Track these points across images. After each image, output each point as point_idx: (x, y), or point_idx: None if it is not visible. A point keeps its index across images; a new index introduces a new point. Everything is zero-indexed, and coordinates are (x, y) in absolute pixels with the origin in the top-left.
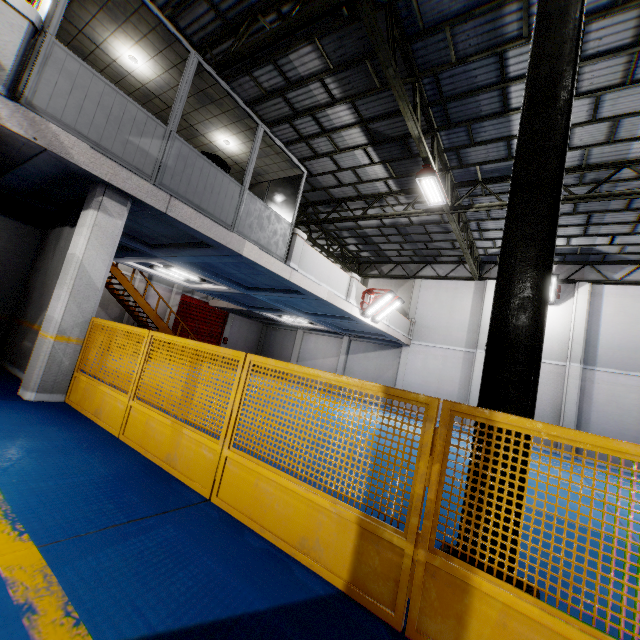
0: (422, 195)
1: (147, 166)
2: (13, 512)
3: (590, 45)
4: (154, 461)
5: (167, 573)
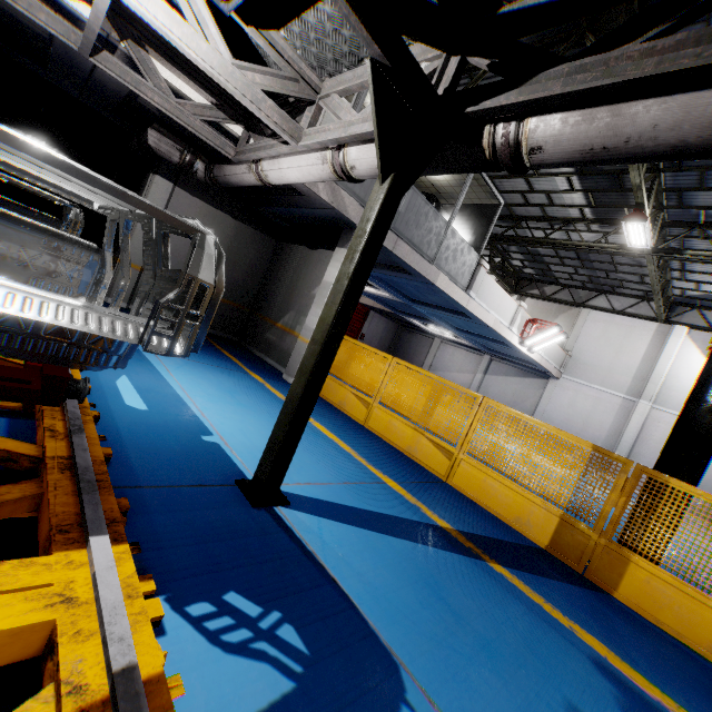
0: (621, 228)
1: None
2: (368, 462)
3: None
4: (397, 448)
5: (457, 512)
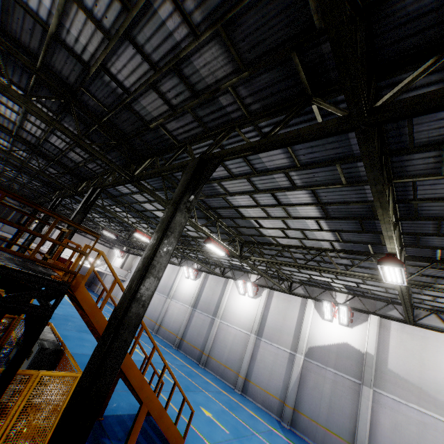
0: None
1: (0, 227)
2: None
3: None
4: None
5: None
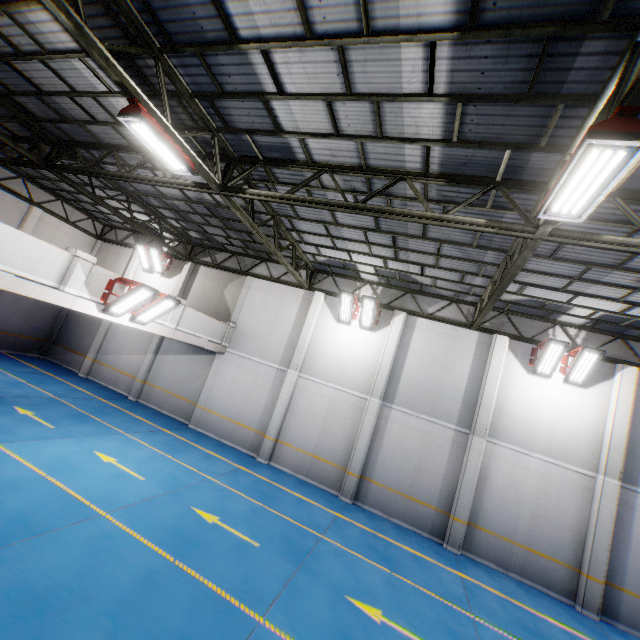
0: None
1: None
2: None
3: None
4: None
5: None
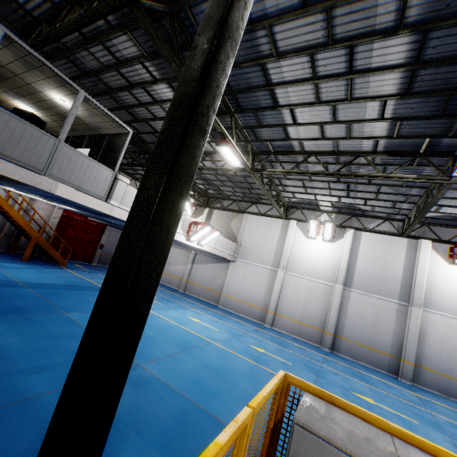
0: None
1: None
2: None
3: (320, 69)
4: None
5: None
